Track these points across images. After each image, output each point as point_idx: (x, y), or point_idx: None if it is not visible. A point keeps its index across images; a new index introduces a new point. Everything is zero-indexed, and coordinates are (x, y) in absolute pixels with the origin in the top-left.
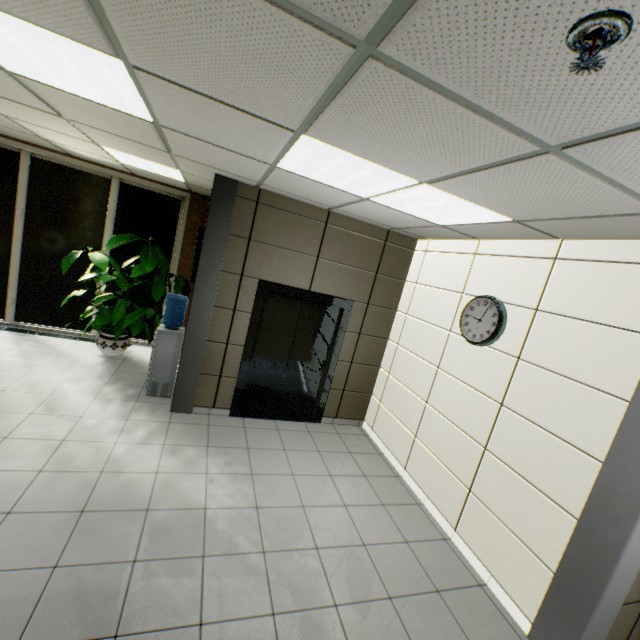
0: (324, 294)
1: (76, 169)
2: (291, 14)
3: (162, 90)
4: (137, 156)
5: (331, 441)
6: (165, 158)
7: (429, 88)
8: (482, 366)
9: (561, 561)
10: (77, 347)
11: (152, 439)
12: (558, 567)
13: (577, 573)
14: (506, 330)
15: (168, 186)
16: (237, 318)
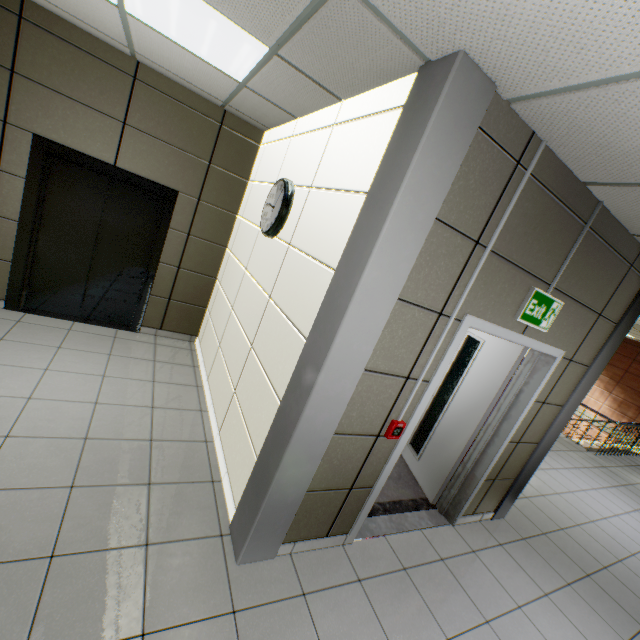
0: (136, 174)
1: None
2: None
3: None
4: None
5: (138, 349)
6: None
7: None
8: (269, 260)
9: (262, 448)
10: None
11: None
12: (259, 454)
13: (267, 458)
14: (290, 216)
15: None
16: (4, 182)
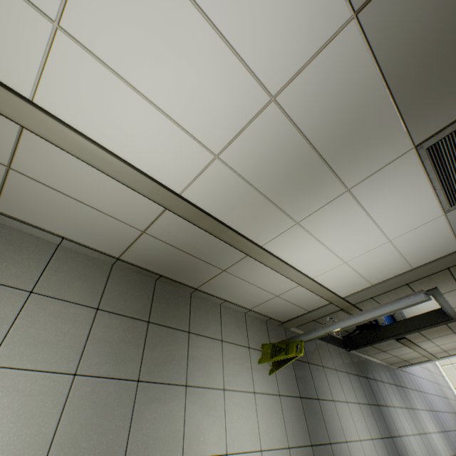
0: None
1: None
2: None
3: None
4: None
5: None
6: None
7: None
8: None
9: None
10: None
11: None
12: None
13: None
14: None
15: None
16: None
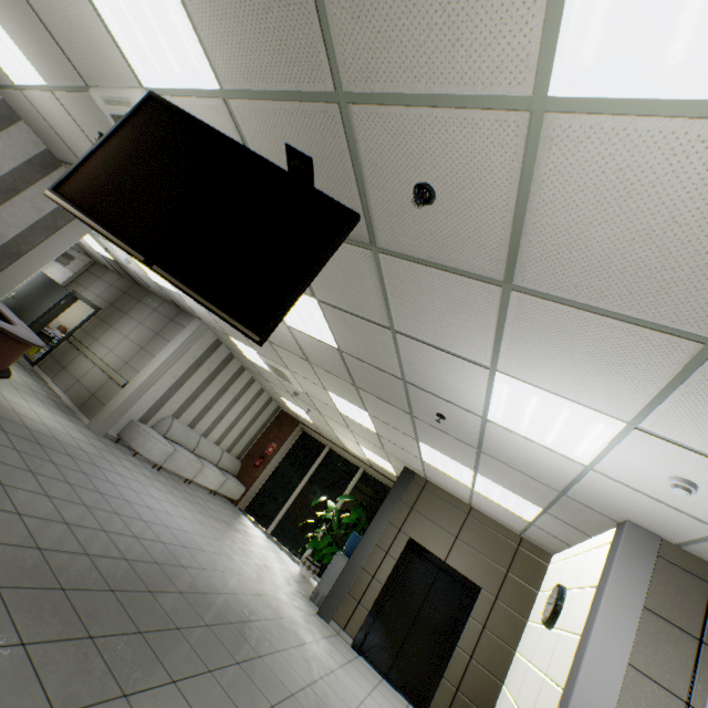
0: (455, 569)
1: (346, 458)
2: (395, 407)
3: (377, 421)
4: (373, 452)
5: None
6: (383, 453)
7: (431, 425)
8: (546, 646)
9: None
10: (289, 560)
11: (300, 609)
12: None
13: None
14: (562, 609)
15: (388, 478)
16: (386, 559)
